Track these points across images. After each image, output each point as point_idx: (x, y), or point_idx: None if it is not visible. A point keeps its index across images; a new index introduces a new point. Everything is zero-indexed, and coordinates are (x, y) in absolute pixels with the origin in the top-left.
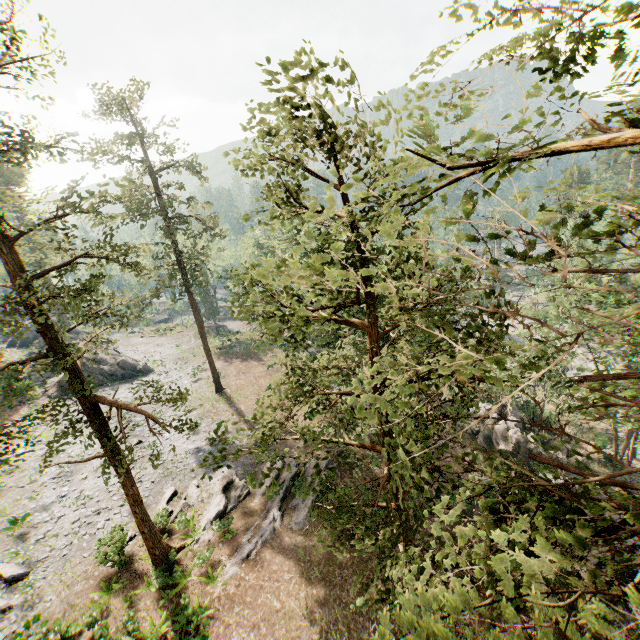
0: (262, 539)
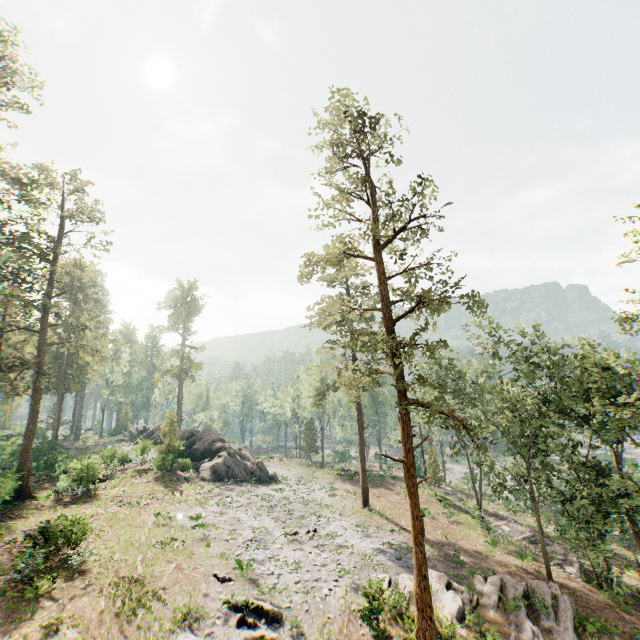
0: None
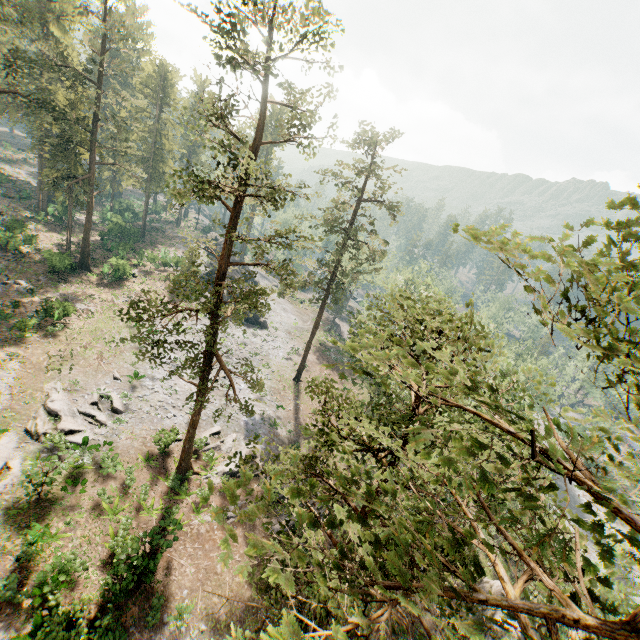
0: None
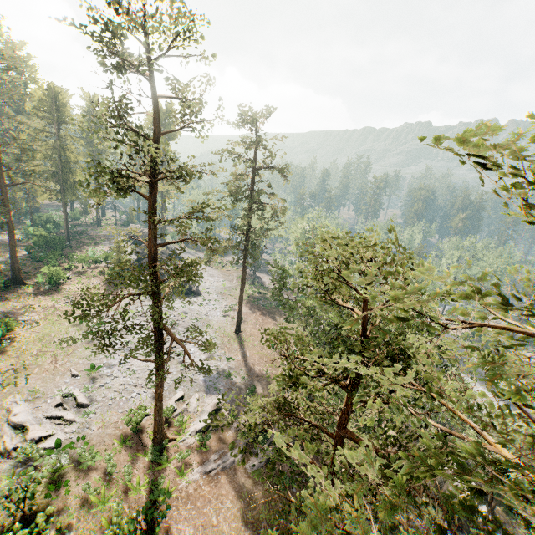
0: (223, 465)
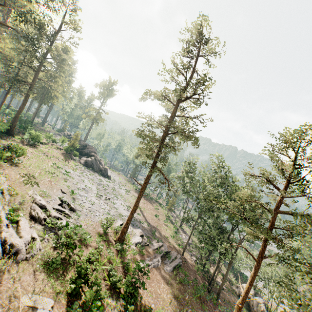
0: (154, 264)
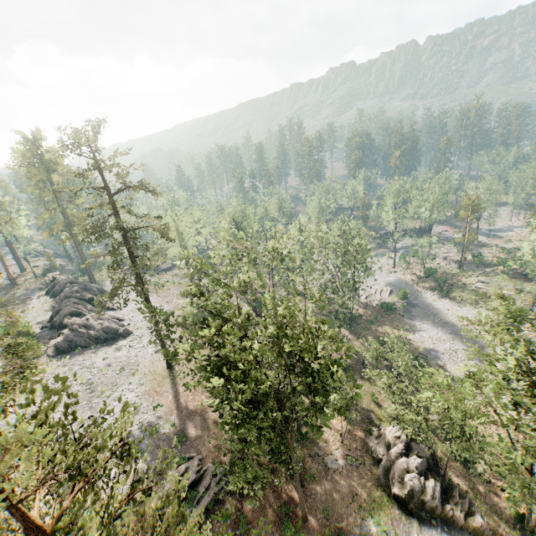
0: None
